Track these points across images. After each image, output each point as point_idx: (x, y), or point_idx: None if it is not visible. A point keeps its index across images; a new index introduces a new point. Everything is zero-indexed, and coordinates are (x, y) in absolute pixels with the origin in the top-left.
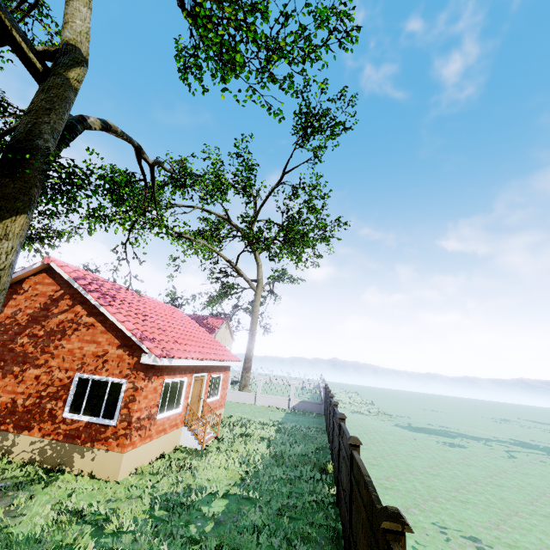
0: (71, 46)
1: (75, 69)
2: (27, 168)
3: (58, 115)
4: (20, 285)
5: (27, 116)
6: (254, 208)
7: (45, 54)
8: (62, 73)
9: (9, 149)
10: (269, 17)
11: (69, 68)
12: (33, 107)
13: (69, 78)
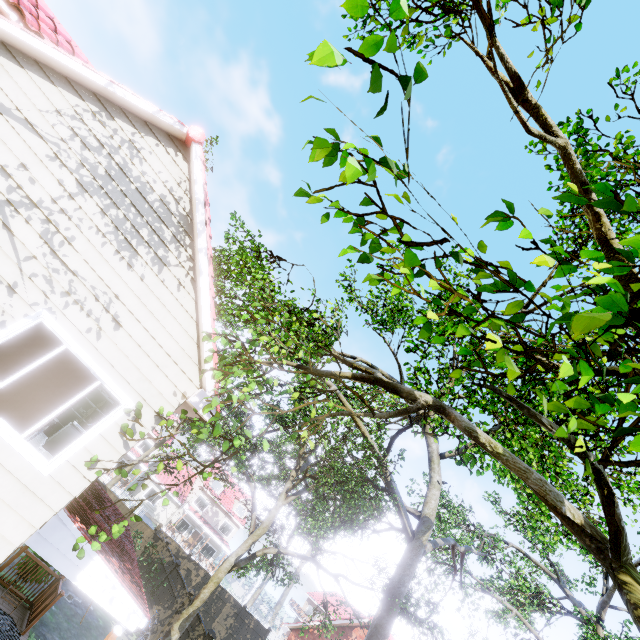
0: (427, 518)
1: (426, 533)
2: (394, 607)
3: (413, 567)
4: (350, 631)
5: (400, 568)
6: (604, 580)
7: (413, 514)
8: (420, 537)
9: (389, 592)
10: (571, 487)
11: (423, 533)
12: (403, 562)
13: (422, 541)
